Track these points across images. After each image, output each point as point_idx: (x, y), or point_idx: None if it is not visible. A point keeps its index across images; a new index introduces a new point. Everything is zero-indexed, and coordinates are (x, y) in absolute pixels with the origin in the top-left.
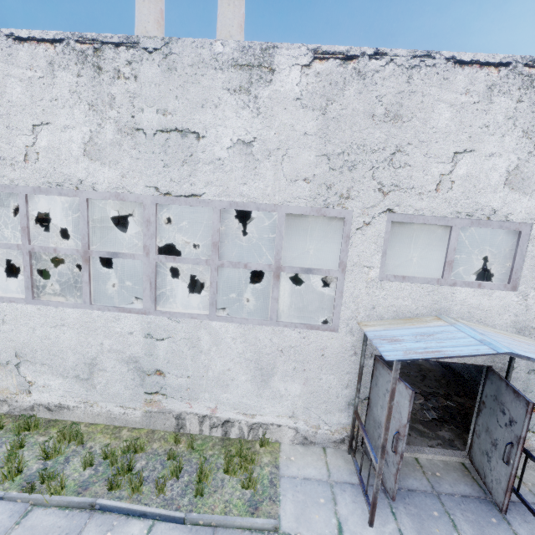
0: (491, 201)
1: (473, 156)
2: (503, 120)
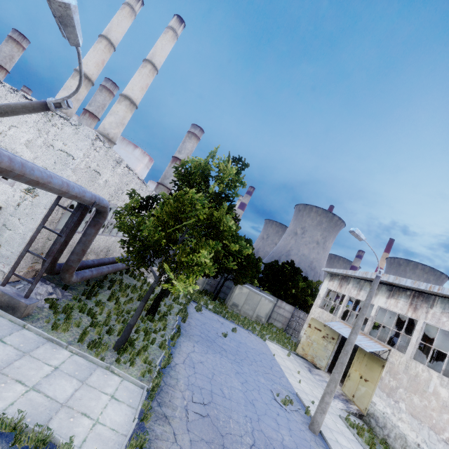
0: (17, 148)
1: (18, 129)
2: (33, 122)
